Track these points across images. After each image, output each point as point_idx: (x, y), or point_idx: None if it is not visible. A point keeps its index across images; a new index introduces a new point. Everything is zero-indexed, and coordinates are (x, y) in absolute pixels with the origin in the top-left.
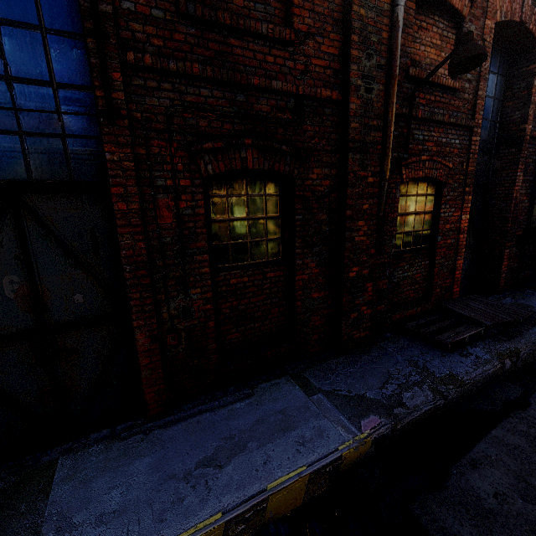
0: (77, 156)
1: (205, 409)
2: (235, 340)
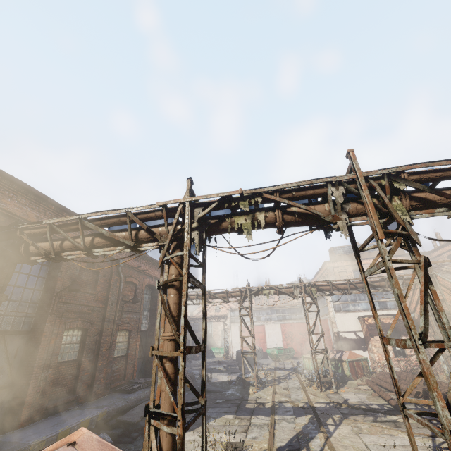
0: (26, 322)
1: (44, 420)
2: (54, 395)
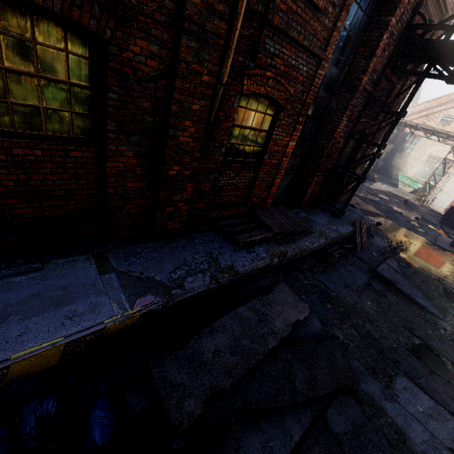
0: None
1: None
2: (27, 215)
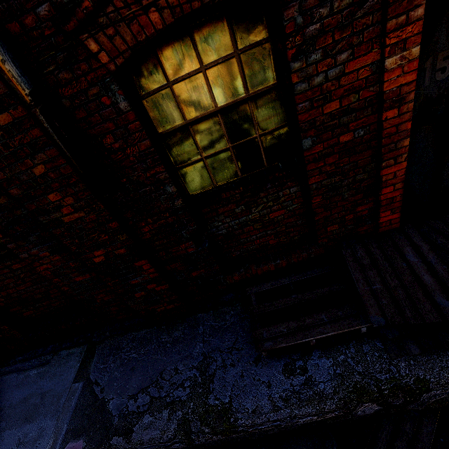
0: None
1: (17, 369)
2: (34, 315)
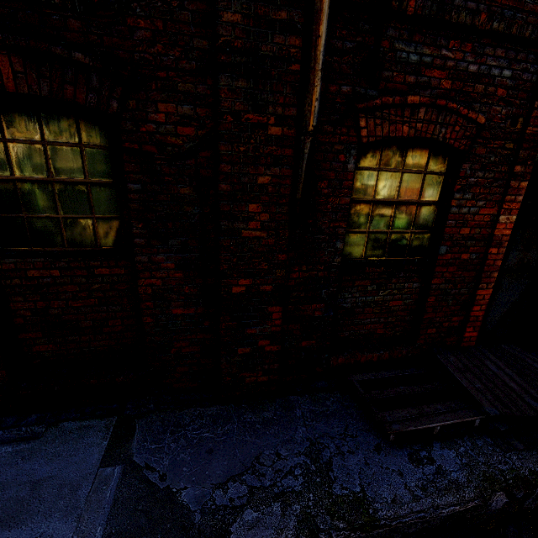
0: None
1: None
2: (49, 353)
